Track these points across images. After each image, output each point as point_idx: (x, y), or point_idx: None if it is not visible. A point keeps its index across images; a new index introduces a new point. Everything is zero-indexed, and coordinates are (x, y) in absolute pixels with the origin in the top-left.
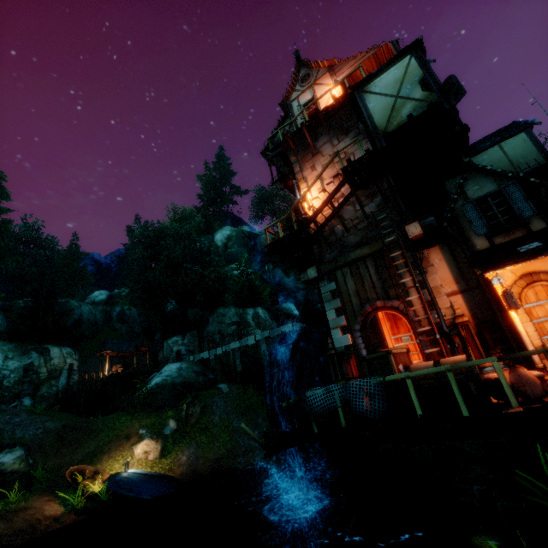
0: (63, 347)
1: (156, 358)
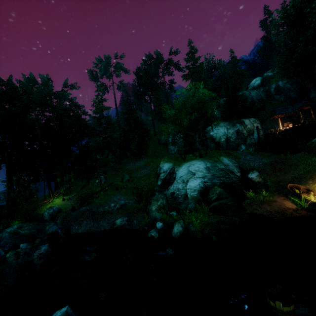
0: (249, 118)
1: (315, 111)
